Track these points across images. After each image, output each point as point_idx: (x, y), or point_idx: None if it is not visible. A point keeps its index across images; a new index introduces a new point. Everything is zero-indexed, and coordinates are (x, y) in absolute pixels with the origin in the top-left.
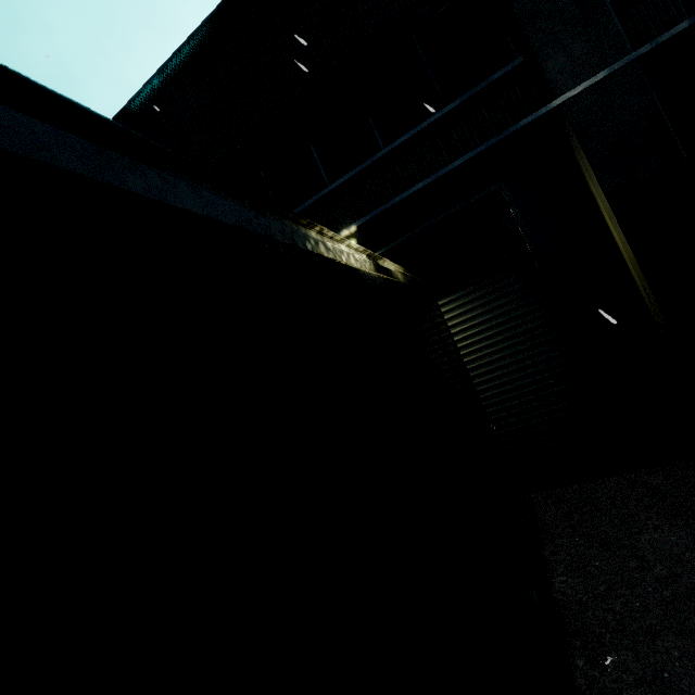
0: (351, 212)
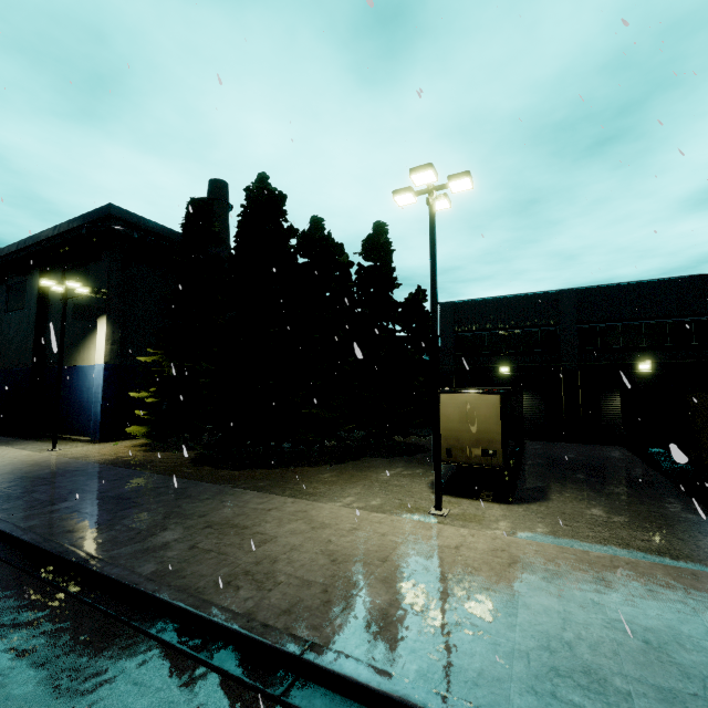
0: (650, 356)
